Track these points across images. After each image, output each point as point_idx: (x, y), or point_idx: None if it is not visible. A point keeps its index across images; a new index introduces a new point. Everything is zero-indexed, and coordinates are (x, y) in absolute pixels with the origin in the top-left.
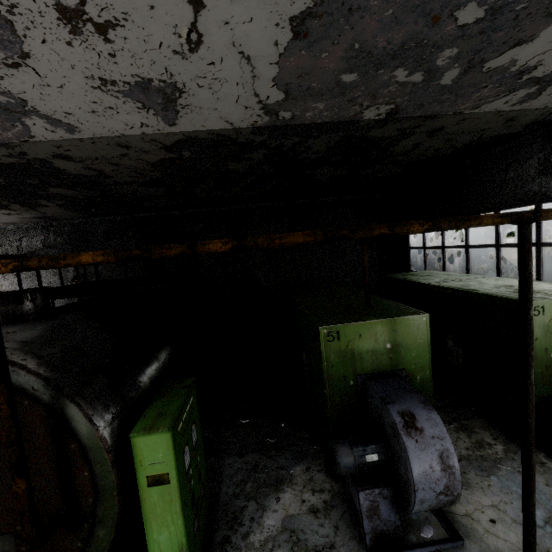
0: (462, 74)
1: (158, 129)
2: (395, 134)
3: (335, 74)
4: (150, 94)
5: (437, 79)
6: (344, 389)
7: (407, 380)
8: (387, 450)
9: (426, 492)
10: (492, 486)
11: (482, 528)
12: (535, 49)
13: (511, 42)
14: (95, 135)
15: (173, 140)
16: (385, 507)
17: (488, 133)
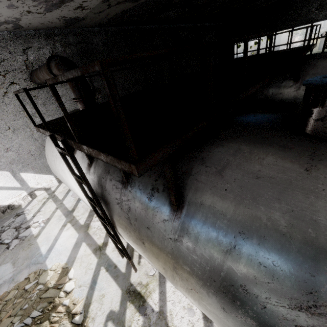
0: None
1: None
2: None
3: None
4: None
5: None
6: None
7: None
8: None
9: None
10: None
11: None
12: None
13: None
14: None
15: None
16: None
17: None
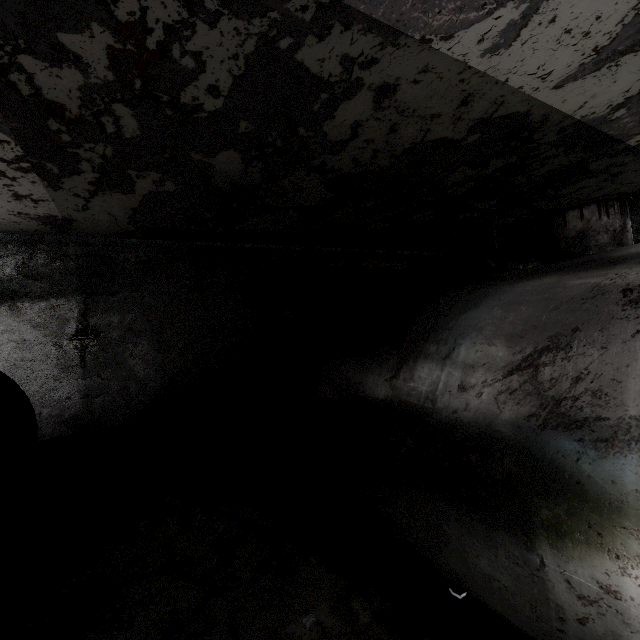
0: None
1: (536, 88)
2: (597, 170)
3: None
4: (637, 34)
5: None
6: None
7: None
8: None
9: None
10: None
11: None
12: None
13: None
14: (487, 69)
15: (510, 111)
16: None
17: (622, 188)
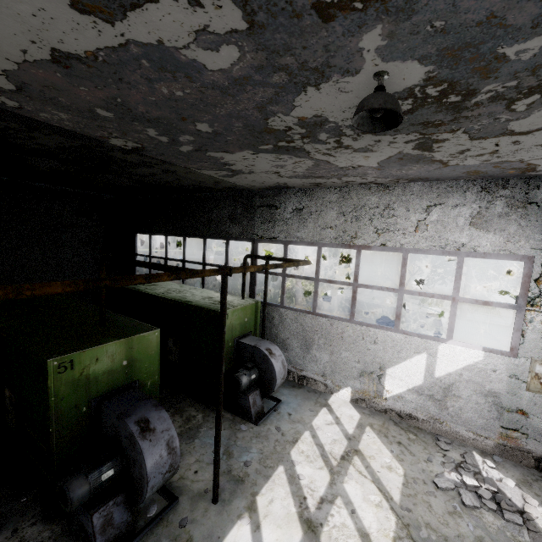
0: (194, 151)
1: None
2: (137, 162)
3: (91, 104)
4: None
5: (178, 146)
6: (75, 418)
7: (140, 389)
8: (123, 460)
9: (156, 477)
10: (196, 447)
11: (190, 481)
12: (233, 158)
13: (223, 150)
14: None
15: None
16: (119, 512)
17: (204, 184)
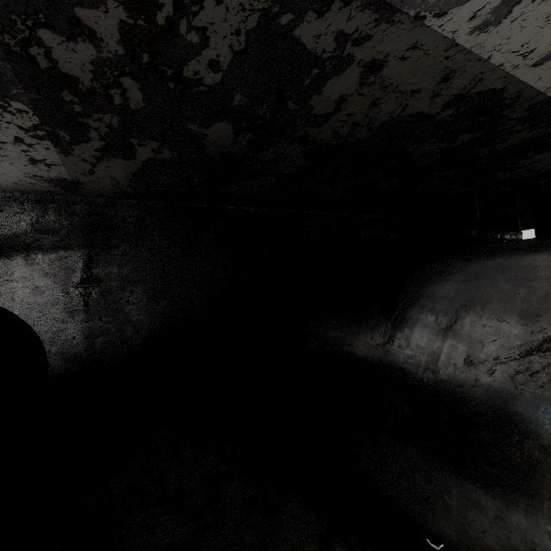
0: None
1: (516, 66)
2: None
3: None
4: None
5: None
6: None
7: None
8: None
9: None
10: None
11: None
12: None
13: None
14: (473, 47)
15: (487, 87)
16: None
17: None
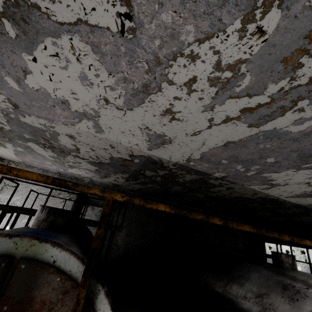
0: None
1: (279, 196)
2: None
3: None
4: (308, 195)
5: None
6: None
7: None
8: None
9: None
10: None
11: None
12: None
13: None
14: (261, 191)
15: (271, 198)
16: None
17: None
